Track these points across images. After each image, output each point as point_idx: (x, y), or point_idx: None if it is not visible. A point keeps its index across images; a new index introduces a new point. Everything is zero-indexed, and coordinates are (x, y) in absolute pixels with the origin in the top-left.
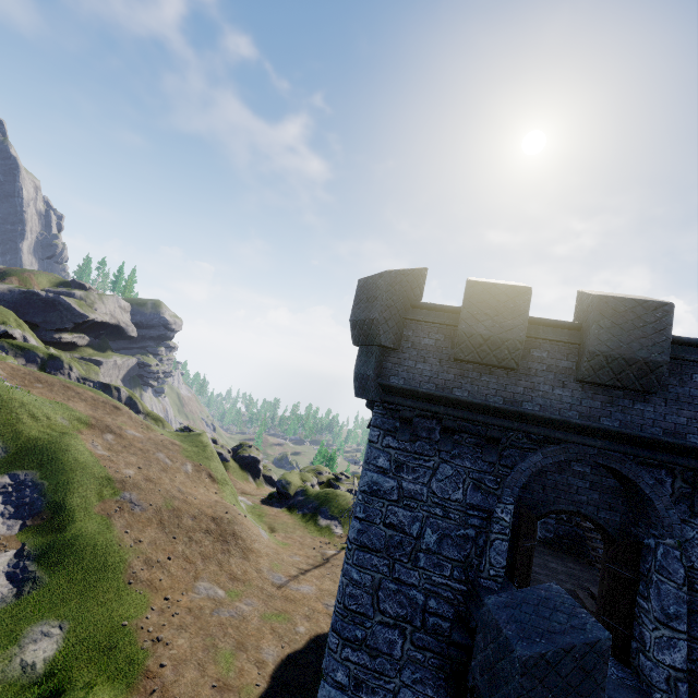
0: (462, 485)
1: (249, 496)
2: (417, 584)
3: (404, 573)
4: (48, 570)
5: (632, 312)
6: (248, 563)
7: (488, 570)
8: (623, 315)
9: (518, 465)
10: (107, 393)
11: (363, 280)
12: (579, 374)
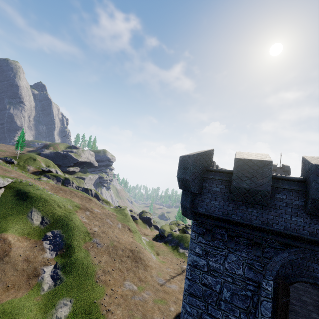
0: (242, 266)
1: (147, 236)
2: (221, 318)
3: (213, 311)
4: (65, 275)
5: None
6: (146, 272)
7: (260, 318)
8: None
9: (273, 258)
10: (87, 192)
11: (181, 157)
12: (307, 210)
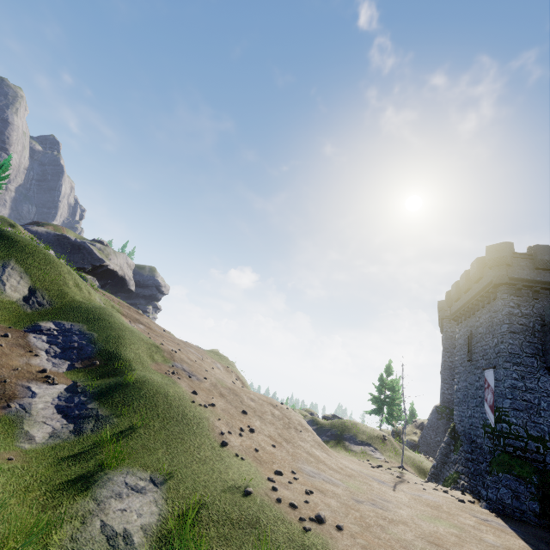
0: None
1: None
2: None
3: None
4: (113, 410)
5: None
6: (332, 459)
7: None
8: None
9: None
10: None
11: None
12: None
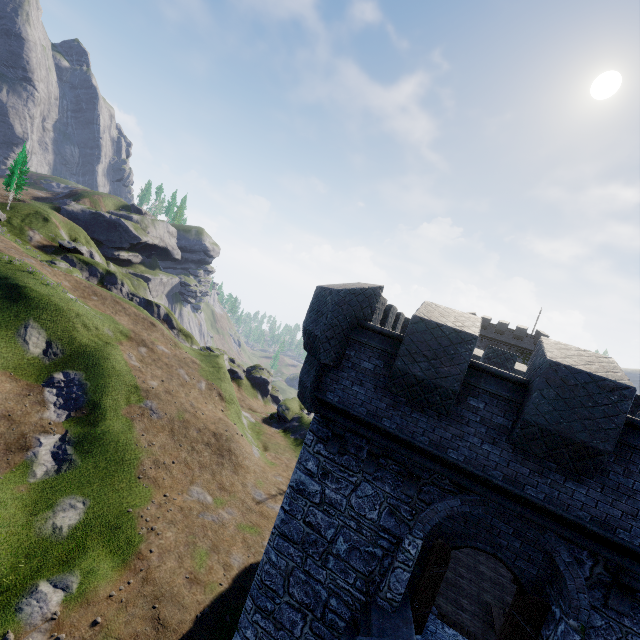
0: (379, 507)
1: (253, 414)
2: (323, 581)
3: (313, 568)
4: (81, 456)
5: (583, 388)
6: (236, 477)
7: (385, 592)
8: (571, 389)
9: (435, 504)
10: (149, 308)
11: (319, 289)
12: (511, 437)
